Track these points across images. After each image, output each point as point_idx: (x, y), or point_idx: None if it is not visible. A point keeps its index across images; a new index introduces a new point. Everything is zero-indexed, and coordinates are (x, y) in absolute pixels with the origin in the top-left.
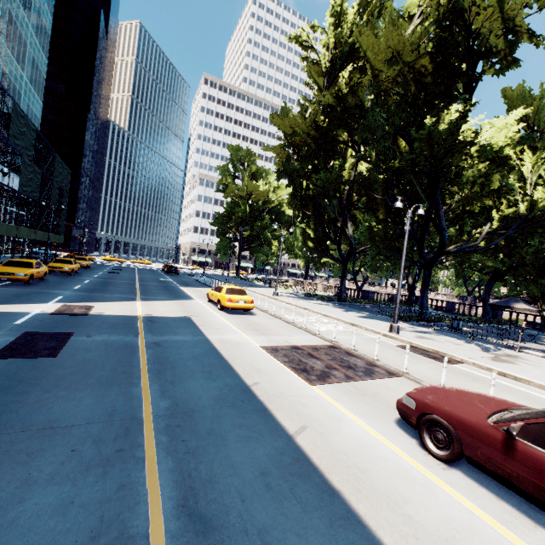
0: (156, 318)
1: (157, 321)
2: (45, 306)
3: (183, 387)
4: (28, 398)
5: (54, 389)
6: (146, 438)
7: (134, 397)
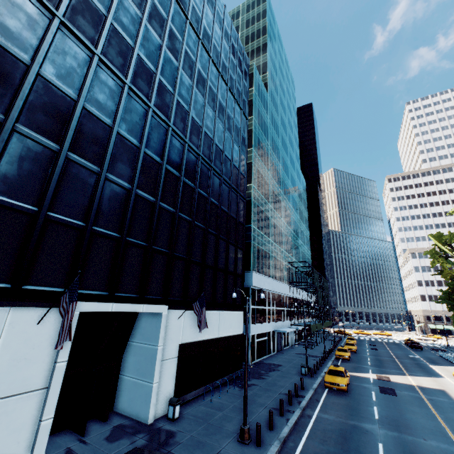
0: (424, 387)
1: (425, 389)
2: (370, 374)
3: (447, 414)
4: (401, 404)
5: (405, 404)
6: (439, 420)
7: (431, 412)
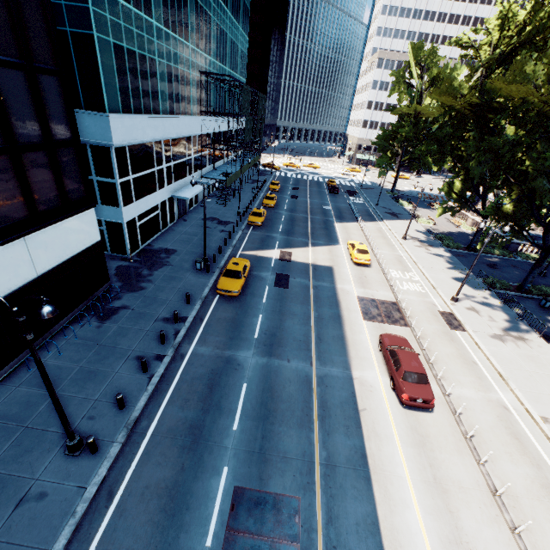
0: (317, 267)
1: (317, 269)
2: (275, 252)
3: (322, 310)
4: (287, 304)
5: (291, 302)
6: (312, 322)
7: (309, 310)
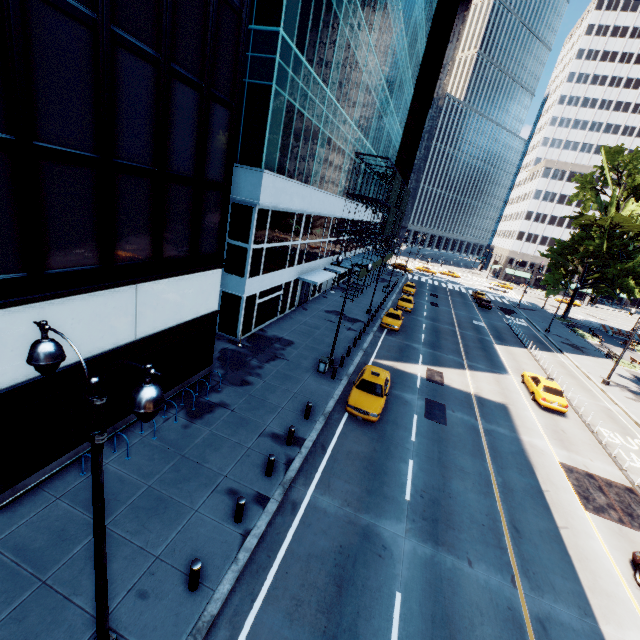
0: (483, 401)
1: (484, 405)
2: (419, 368)
3: (507, 474)
4: (449, 451)
5: (455, 449)
6: (495, 492)
7: (486, 469)
